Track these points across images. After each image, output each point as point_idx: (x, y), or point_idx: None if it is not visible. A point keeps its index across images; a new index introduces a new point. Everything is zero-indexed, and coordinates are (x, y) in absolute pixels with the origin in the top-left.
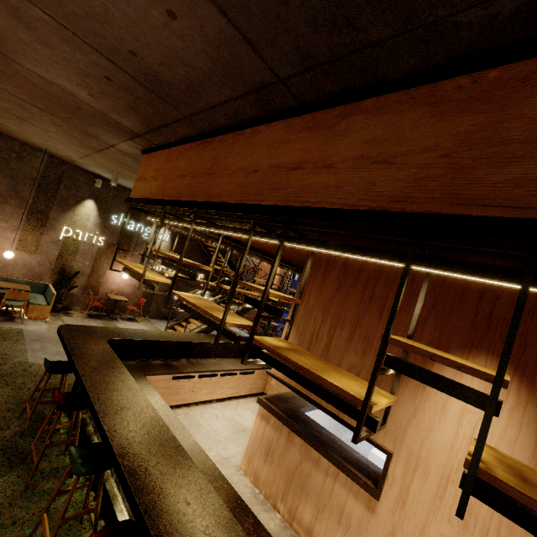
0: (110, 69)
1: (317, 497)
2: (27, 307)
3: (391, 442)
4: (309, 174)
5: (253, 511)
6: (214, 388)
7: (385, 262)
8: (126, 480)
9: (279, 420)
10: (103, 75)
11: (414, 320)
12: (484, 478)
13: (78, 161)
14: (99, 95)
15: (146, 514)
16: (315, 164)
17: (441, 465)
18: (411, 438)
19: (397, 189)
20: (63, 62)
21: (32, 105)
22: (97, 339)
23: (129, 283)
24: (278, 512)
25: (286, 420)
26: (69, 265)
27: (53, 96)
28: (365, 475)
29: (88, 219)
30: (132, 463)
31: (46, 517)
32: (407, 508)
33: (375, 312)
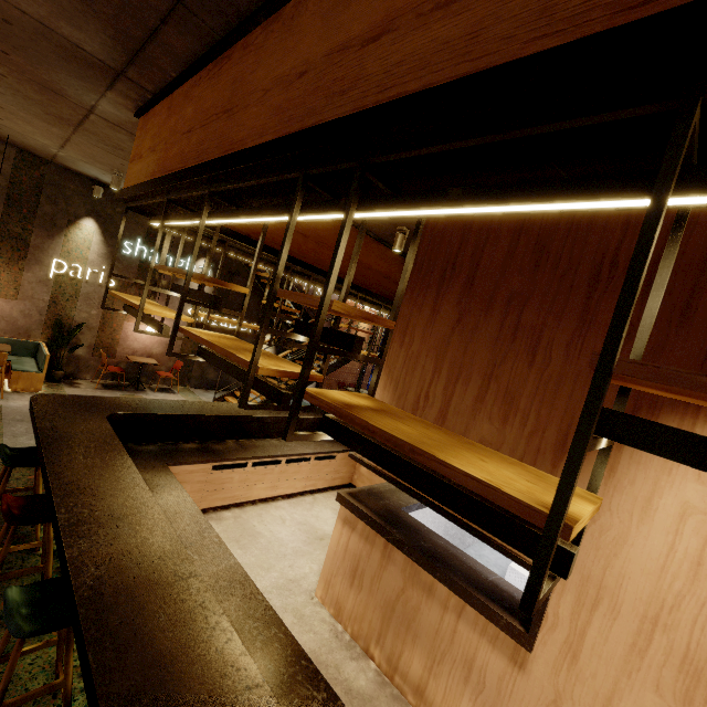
0: None
1: (431, 642)
2: (9, 375)
3: None
4: (405, 37)
5: (334, 660)
6: (278, 481)
7: (581, 204)
8: (85, 652)
9: (370, 527)
10: None
11: (642, 333)
12: None
13: (60, 155)
14: None
15: None
16: (419, 10)
17: (643, 599)
18: (587, 555)
19: None
20: None
21: None
22: (91, 414)
23: (158, 339)
24: (373, 659)
25: (380, 527)
26: (68, 315)
27: None
28: (507, 610)
29: (89, 247)
30: (103, 618)
31: None
32: (580, 665)
33: (522, 353)
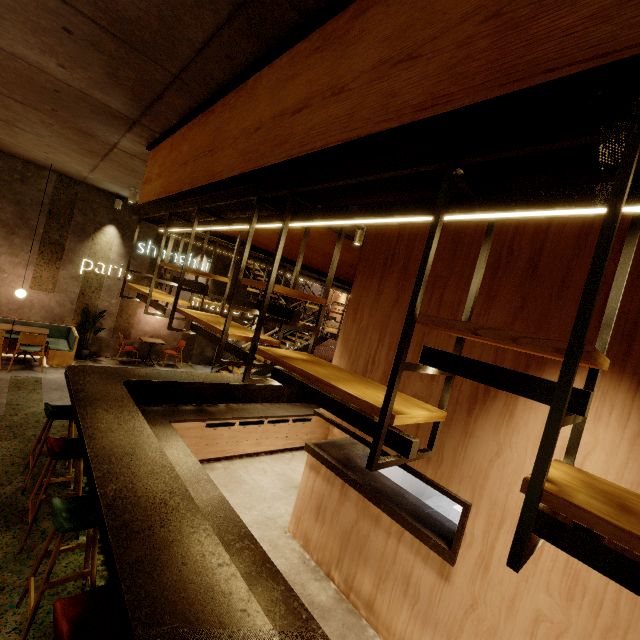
0: (63, 12)
1: (378, 563)
2: (47, 354)
3: (468, 490)
4: (316, 111)
5: (301, 580)
6: (261, 439)
7: (423, 218)
8: (107, 535)
9: (330, 470)
10: (61, 27)
11: (469, 300)
12: (552, 506)
13: (90, 177)
14: (69, 63)
15: (123, 575)
16: (324, 95)
17: None
18: (494, 484)
19: (425, 91)
20: (10, 15)
21: (9, 98)
22: (111, 380)
23: (165, 323)
24: (333, 581)
25: (338, 469)
26: (93, 304)
27: (24, 78)
28: (437, 534)
29: (110, 249)
30: (120, 515)
31: (33, 582)
32: (491, 574)
33: None
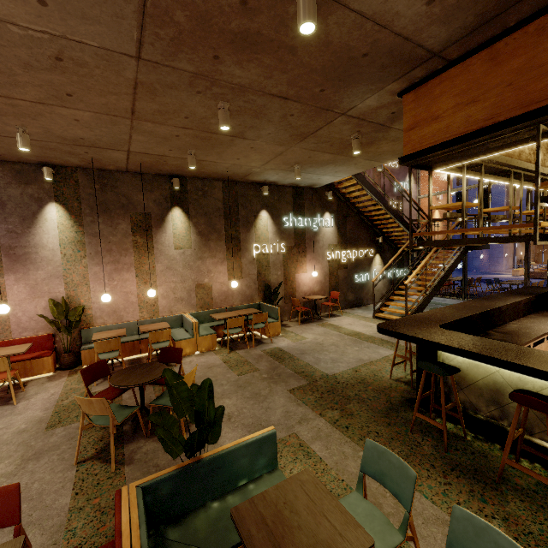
0: None
1: None
2: (261, 328)
3: None
4: None
5: None
6: None
7: None
8: None
9: None
10: None
11: None
12: None
13: (254, 172)
14: None
15: None
16: None
17: None
18: None
19: None
20: None
21: (278, 98)
22: (432, 329)
23: (315, 280)
24: None
25: None
26: (267, 280)
27: (336, 55)
28: None
29: (267, 230)
30: None
31: None
32: None
33: None
